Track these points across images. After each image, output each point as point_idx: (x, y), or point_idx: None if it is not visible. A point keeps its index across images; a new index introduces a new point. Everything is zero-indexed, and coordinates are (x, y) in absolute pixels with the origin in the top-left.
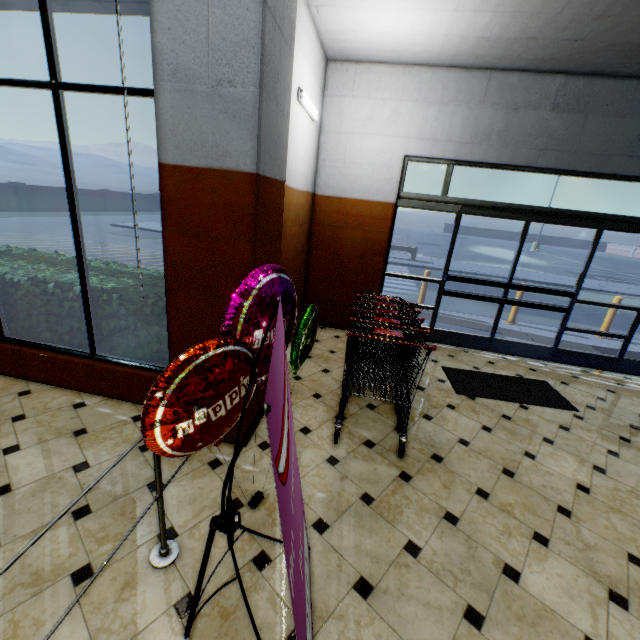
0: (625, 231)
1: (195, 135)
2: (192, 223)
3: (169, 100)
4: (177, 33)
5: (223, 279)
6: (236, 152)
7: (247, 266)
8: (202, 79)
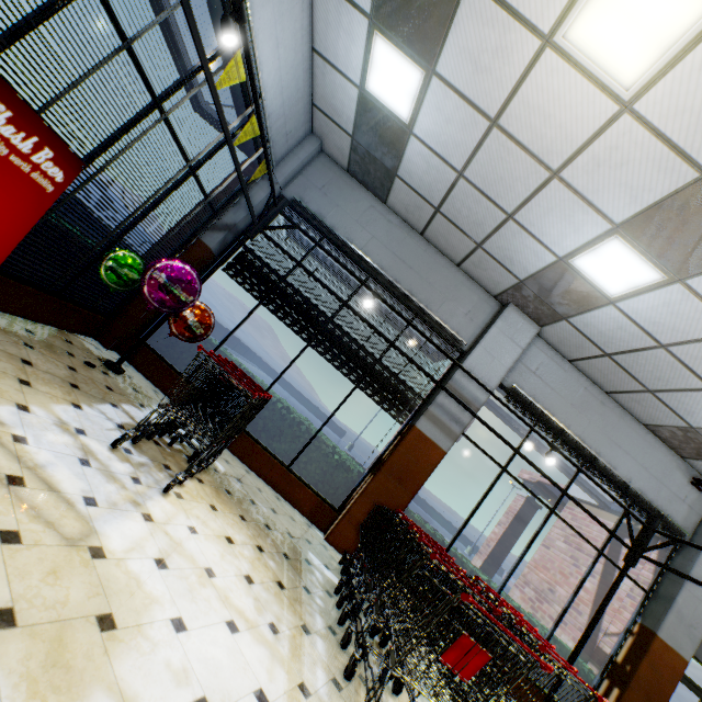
0: (682, 681)
1: (674, 634)
2: (656, 664)
3: (671, 617)
4: (685, 601)
5: (655, 695)
6: (685, 650)
7: (668, 695)
8: (686, 619)
